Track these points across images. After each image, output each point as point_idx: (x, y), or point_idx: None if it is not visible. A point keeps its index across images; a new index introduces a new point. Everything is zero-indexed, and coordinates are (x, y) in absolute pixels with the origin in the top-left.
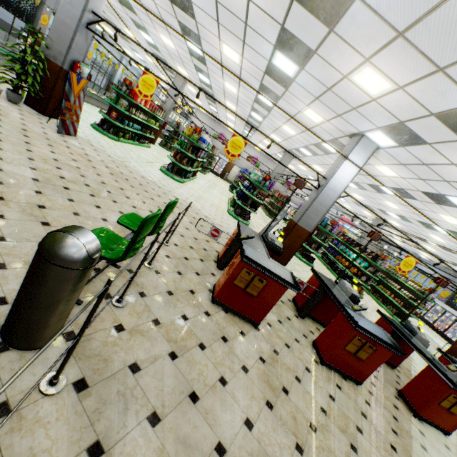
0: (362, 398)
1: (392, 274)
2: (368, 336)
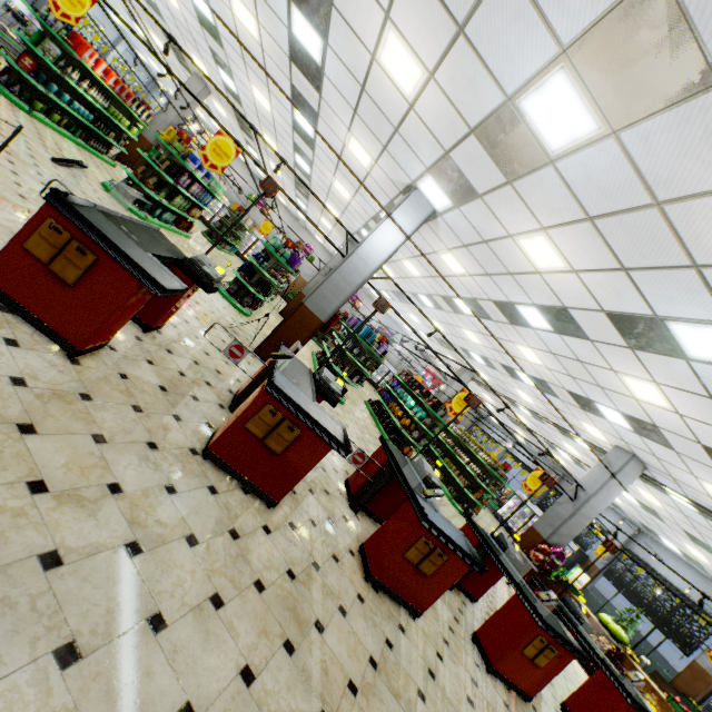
0: (261, 521)
1: (463, 441)
2: (288, 408)
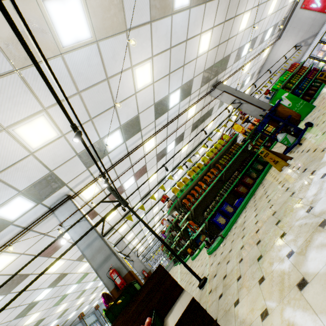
0: None
1: None
2: None
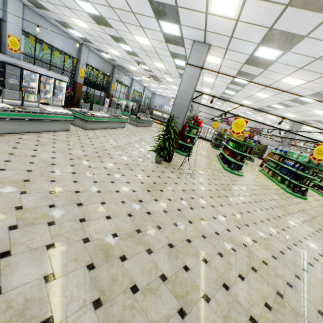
0: None
1: None
2: None
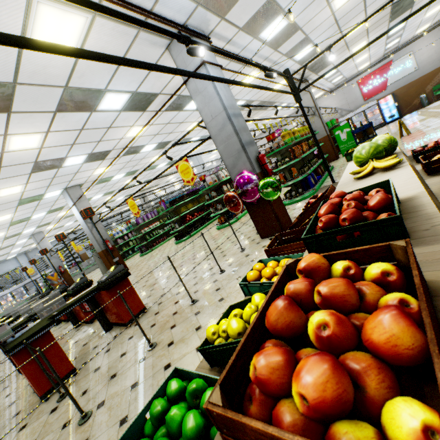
0: None
1: None
2: None
